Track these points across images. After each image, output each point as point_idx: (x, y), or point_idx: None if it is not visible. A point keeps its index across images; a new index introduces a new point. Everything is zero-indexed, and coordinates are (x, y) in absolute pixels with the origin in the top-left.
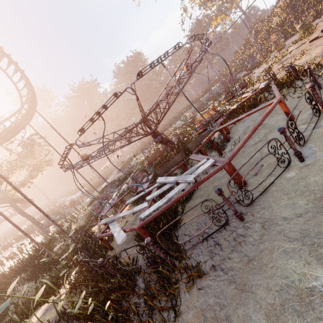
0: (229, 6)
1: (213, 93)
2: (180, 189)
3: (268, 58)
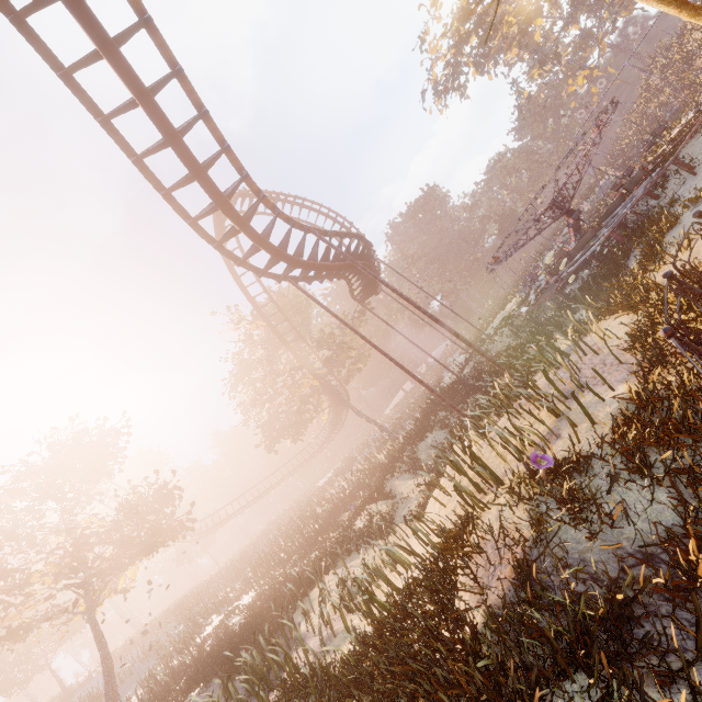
0: (588, 53)
1: (604, 188)
2: (638, 195)
3: (699, 94)
